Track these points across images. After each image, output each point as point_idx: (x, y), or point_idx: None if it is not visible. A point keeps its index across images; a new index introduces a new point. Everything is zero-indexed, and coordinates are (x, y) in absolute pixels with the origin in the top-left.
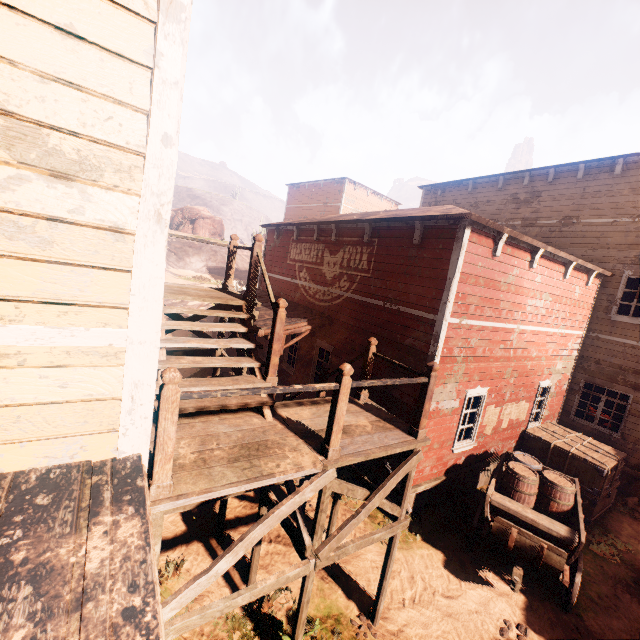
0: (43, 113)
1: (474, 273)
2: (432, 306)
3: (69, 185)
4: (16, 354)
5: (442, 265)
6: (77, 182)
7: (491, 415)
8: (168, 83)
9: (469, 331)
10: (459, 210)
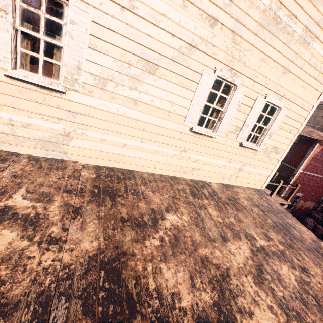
0: (279, 147)
1: (314, 157)
2: (295, 165)
3: (276, 154)
4: (261, 174)
5: (303, 153)
6: (277, 154)
7: (300, 203)
8: (293, 141)
9: (304, 175)
10: (316, 136)
